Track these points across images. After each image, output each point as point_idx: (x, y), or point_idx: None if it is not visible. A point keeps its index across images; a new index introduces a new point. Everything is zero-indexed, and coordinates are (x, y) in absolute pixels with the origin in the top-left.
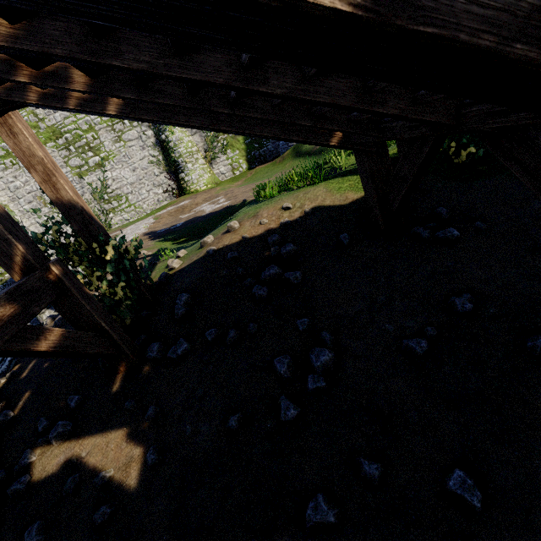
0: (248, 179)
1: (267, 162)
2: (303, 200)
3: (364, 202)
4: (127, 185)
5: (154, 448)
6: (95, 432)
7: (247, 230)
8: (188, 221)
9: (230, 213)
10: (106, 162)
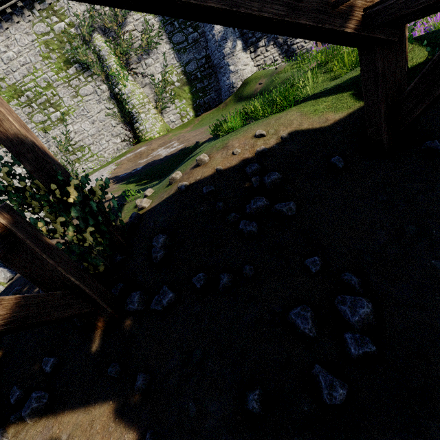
0: (196, 125)
1: (211, 109)
2: (277, 126)
3: (349, 121)
4: (88, 137)
5: (151, 435)
6: (75, 406)
7: (219, 162)
8: (147, 165)
9: (185, 154)
10: (67, 117)
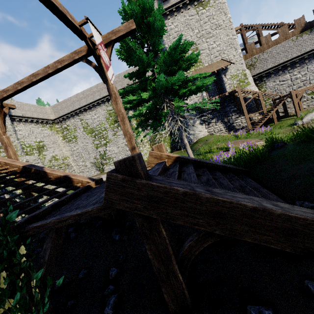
0: None
1: (180, 150)
2: None
3: None
4: (114, 153)
5: None
6: None
7: None
8: None
9: None
10: (108, 143)
